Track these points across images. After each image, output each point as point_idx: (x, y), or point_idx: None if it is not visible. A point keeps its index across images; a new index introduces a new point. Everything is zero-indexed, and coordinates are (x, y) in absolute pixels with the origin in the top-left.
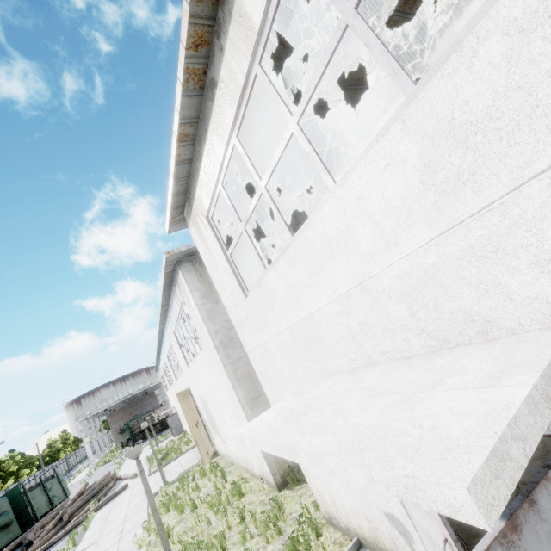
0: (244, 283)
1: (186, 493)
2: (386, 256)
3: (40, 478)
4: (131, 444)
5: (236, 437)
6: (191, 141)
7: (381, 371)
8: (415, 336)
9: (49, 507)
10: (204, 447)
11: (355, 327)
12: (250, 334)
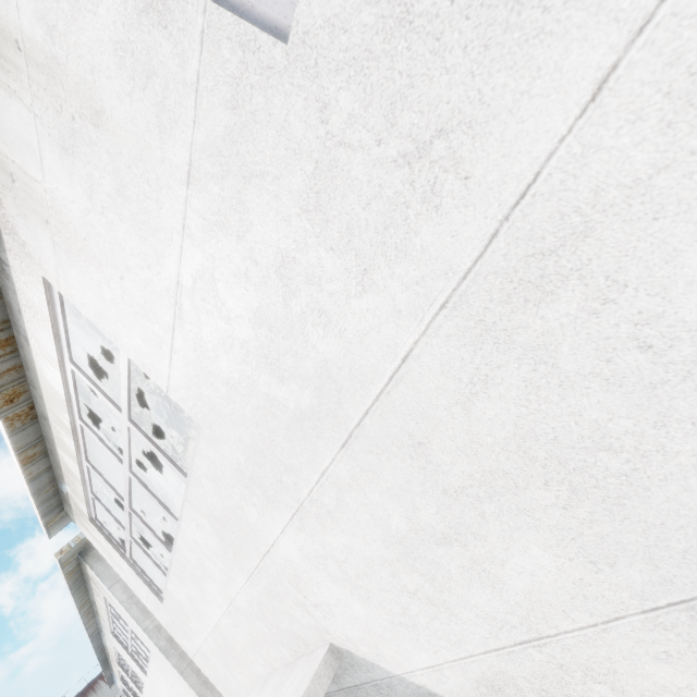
0: (156, 585)
1: None
2: (232, 585)
3: None
4: None
5: None
6: (42, 455)
7: (268, 692)
8: (281, 647)
9: None
10: None
11: (249, 638)
12: (185, 639)
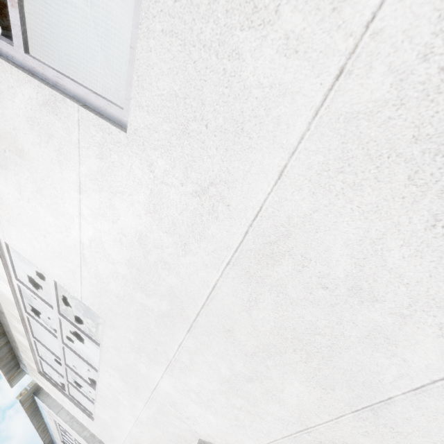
0: (88, 410)
1: None
2: (136, 409)
3: None
4: None
5: None
6: (1, 335)
7: None
8: (171, 442)
9: None
10: None
11: (151, 439)
12: (110, 442)
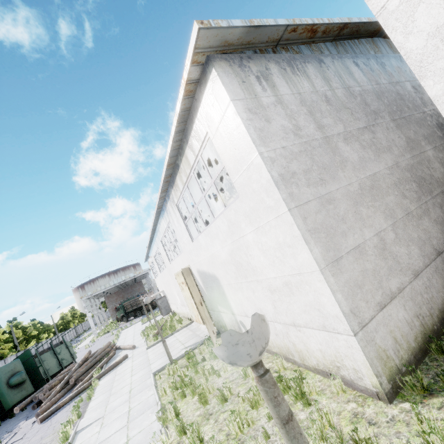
0: None
1: (207, 379)
2: None
3: (50, 343)
4: (125, 320)
5: (274, 317)
6: None
7: None
8: None
9: (59, 368)
10: (210, 326)
11: None
12: None
